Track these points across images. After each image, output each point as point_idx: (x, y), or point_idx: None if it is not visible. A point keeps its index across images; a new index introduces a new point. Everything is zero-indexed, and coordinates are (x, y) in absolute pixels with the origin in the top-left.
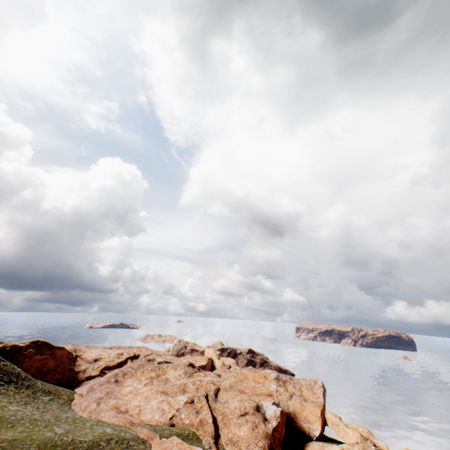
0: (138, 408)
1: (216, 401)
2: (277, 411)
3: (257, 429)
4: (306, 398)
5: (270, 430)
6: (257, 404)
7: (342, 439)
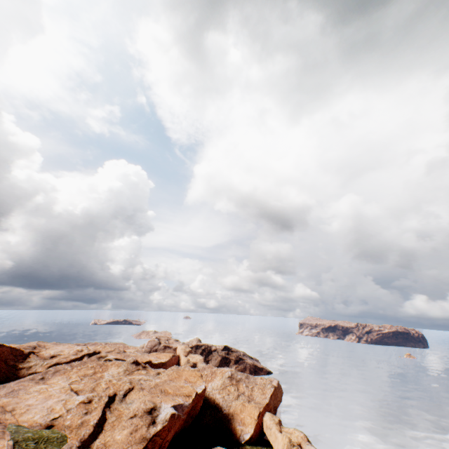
0: (28, 407)
1: (122, 401)
2: (168, 414)
3: (135, 434)
4: (254, 398)
5: (150, 435)
6: (155, 406)
7: (272, 444)
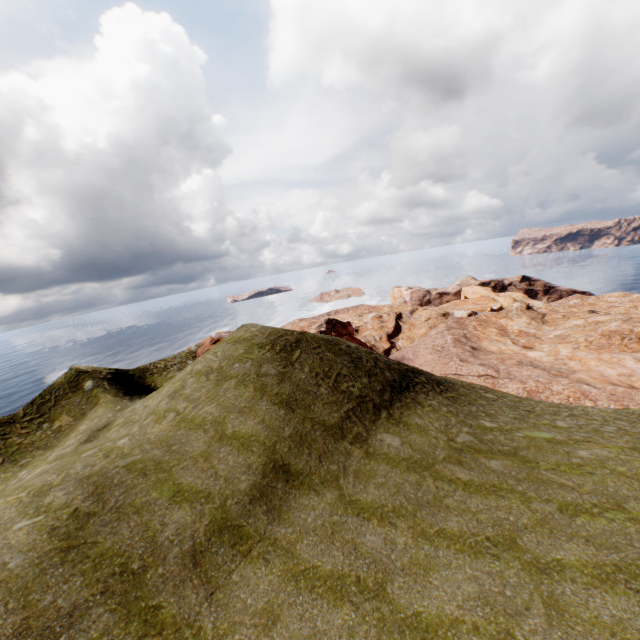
0: (634, 378)
1: None
2: None
3: None
4: None
5: None
6: None
7: None
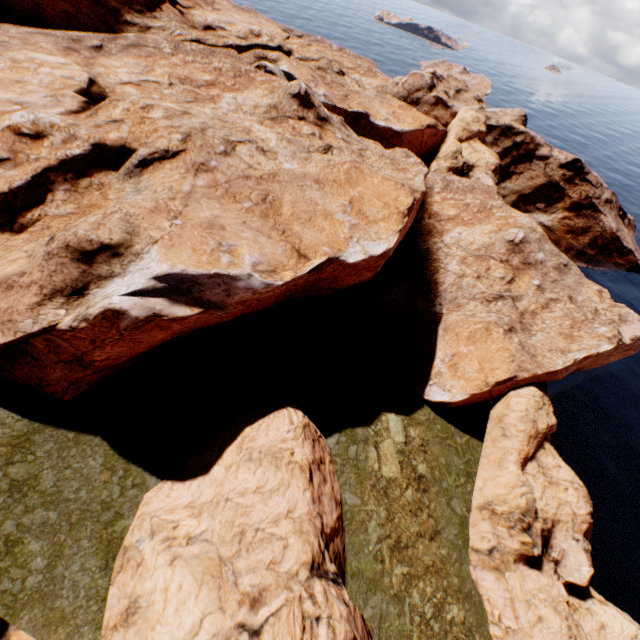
0: None
1: (130, 175)
2: (100, 303)
3: None
4: (532, 329)
5: (32, 325)
6: (123, 245)
7: (481, 455)
